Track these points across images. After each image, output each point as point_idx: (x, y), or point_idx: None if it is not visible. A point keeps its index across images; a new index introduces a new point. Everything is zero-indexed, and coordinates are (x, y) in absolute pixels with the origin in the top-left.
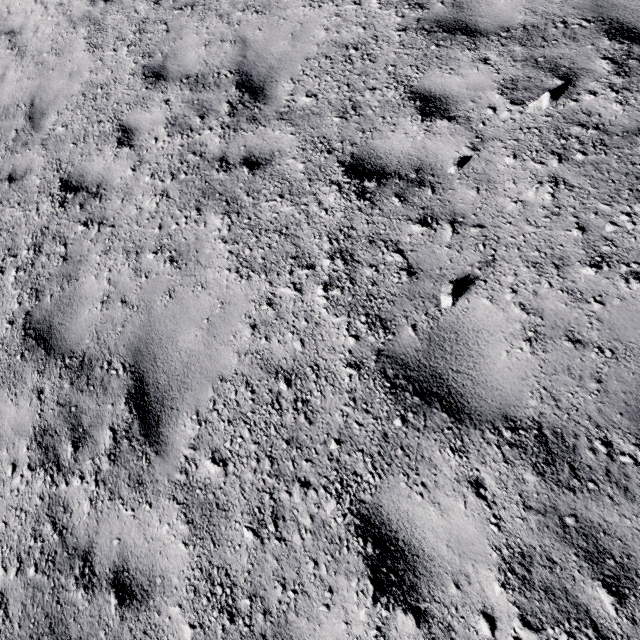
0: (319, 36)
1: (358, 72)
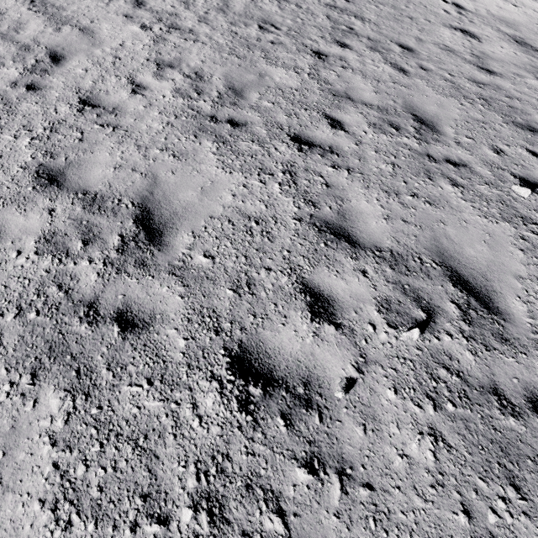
0: (226, 199)
1: (257, 246)
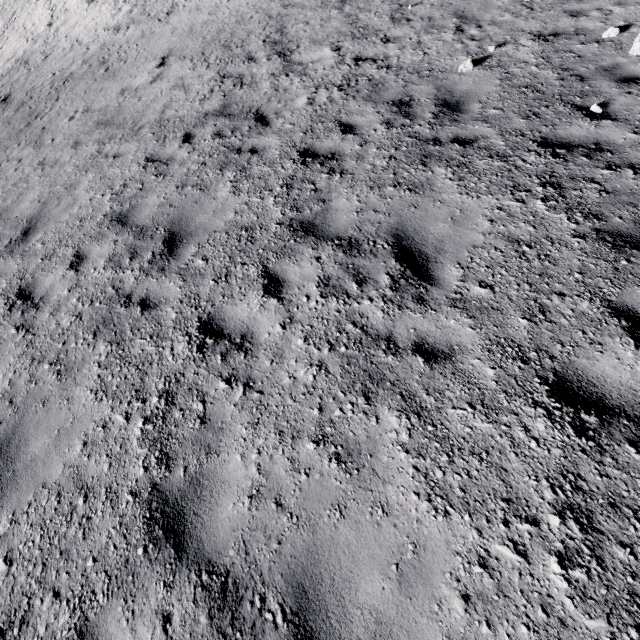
0: None
1: None
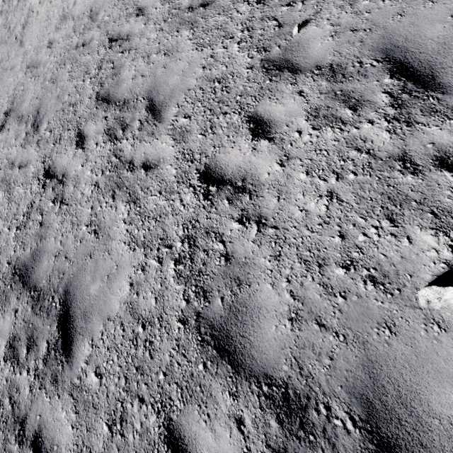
0: None
1: None
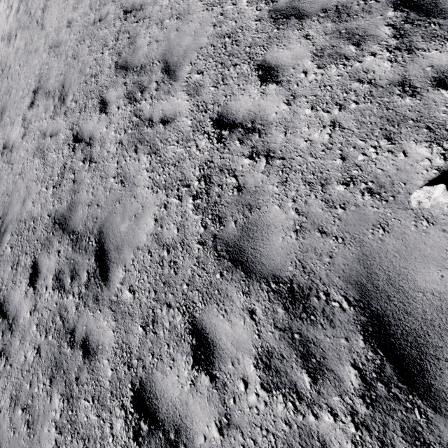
0: None
1: None
